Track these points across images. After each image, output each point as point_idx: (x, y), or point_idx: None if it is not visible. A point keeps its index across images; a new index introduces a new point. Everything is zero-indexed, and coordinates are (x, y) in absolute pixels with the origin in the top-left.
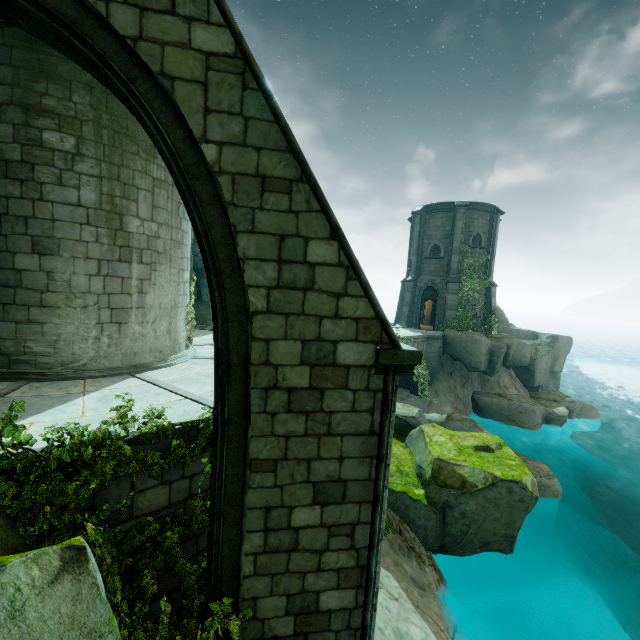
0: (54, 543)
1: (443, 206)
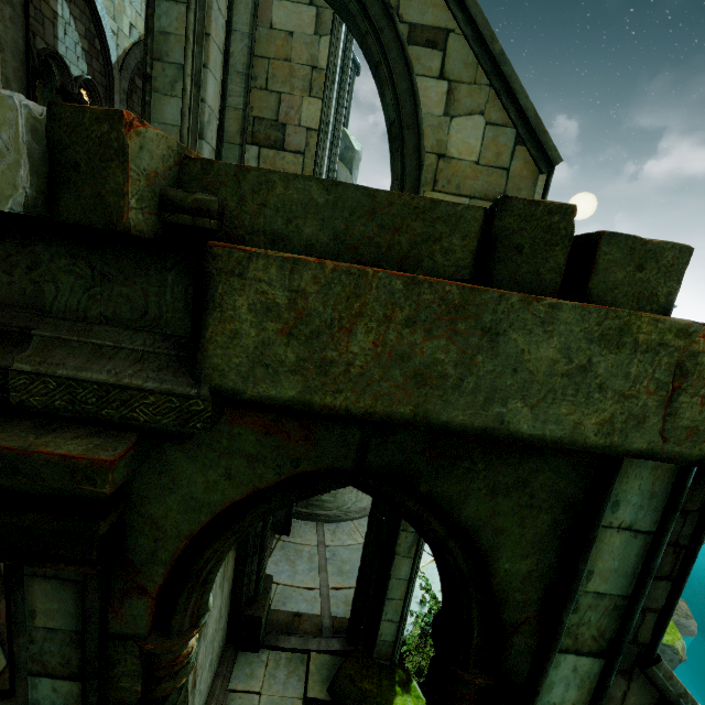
0: (415, 680)
1: None
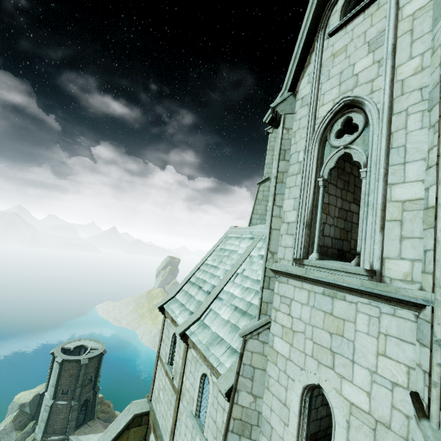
0: None
1: (98, 355)
